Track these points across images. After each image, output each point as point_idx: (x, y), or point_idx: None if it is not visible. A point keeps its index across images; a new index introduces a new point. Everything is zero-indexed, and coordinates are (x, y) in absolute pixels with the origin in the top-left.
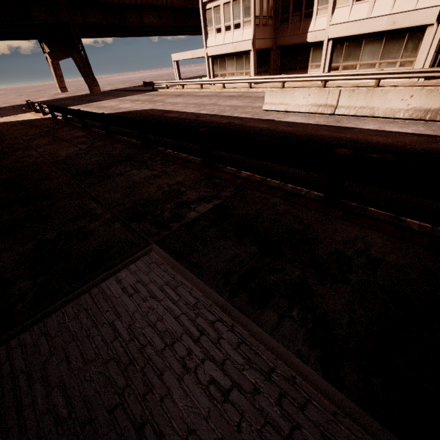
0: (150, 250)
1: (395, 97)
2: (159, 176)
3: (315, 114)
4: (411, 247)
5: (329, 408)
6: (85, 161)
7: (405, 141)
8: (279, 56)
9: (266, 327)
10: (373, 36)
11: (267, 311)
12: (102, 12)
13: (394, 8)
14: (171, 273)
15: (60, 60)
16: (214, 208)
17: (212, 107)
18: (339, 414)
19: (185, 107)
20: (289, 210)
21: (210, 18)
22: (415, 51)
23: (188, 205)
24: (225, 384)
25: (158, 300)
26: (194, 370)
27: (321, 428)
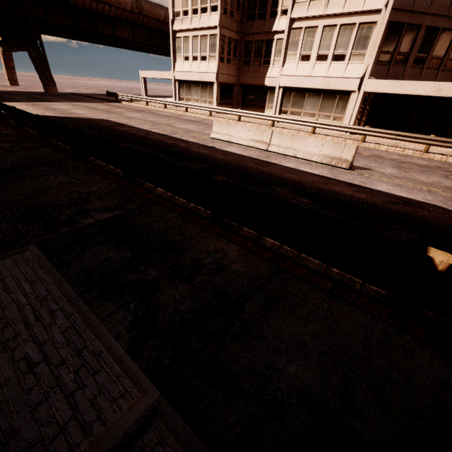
0: (26, 249)
1: (311, 143)
2: (75, 184)
3: (253, 148)
4: (256, 258)
5: (117, 373)
6: (1, 160)
7: (308, 180)
8: (241, 92)
9: (101, 315)
10: (314, 92)
11: (109, 303)
12: (70, 15)
13: (328, 73)
14: (37, 270)
15: (13, 51)
16: (113, 217)
17: (166, 127)
18: (123, 376)
19: (140, 123)
20: (179, 224)
21: (179, 46)
22: (344, 109)
23: (88, 213)
24: (36, 359)
25: (9, 293)
26: (12, 349)
27: (102, 387)
